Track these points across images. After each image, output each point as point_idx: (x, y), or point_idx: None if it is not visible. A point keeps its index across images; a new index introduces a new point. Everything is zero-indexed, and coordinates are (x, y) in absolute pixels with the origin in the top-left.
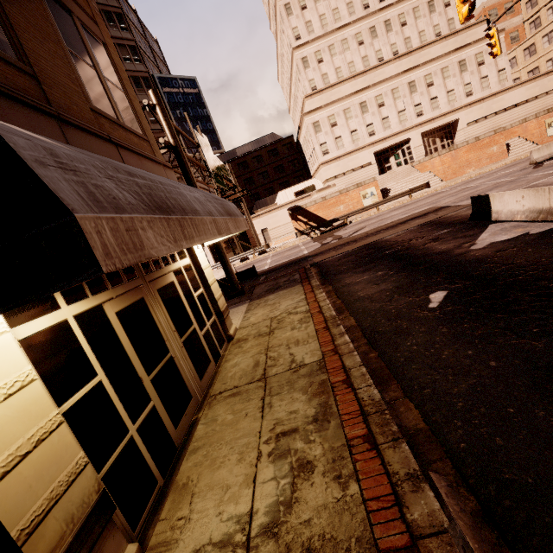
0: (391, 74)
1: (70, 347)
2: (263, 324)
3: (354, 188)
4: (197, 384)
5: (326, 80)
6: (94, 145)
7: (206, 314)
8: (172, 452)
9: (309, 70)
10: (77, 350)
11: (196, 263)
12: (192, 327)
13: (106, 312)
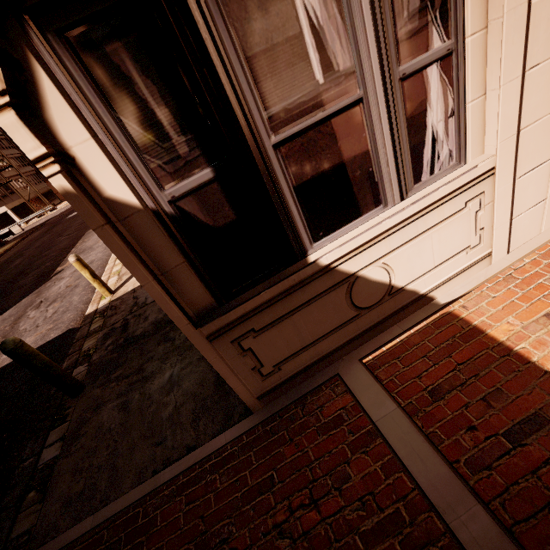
0: None
1: None
2: None
3: None
4: None
5: None
6: None
7: None
8: None
9: None
10: None
11: None
12: None
13: None
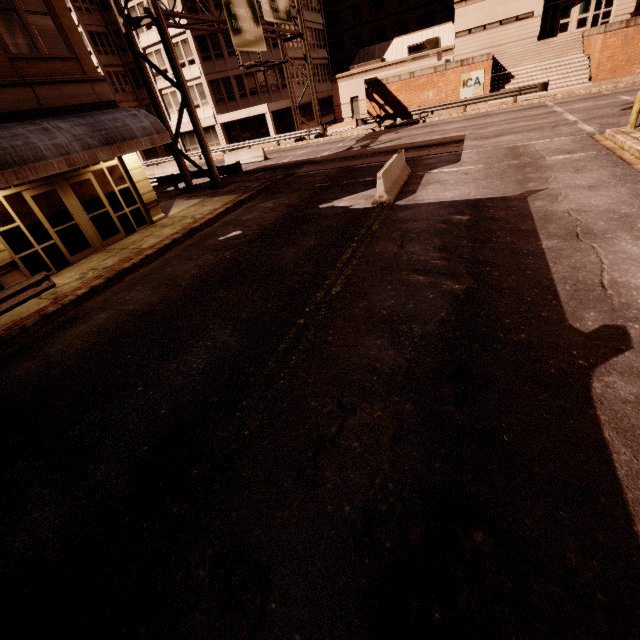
0: None
1: (1, 209)
2: (176, 219)
3: (456, 67)
4: (99, 242)
5: None
6: (9, 95)
7: (127, 203)
8: (66, 264)
9: None
10: (5, 211)
11: (124, 164)
12: (105, 210)
13: (24, 196)
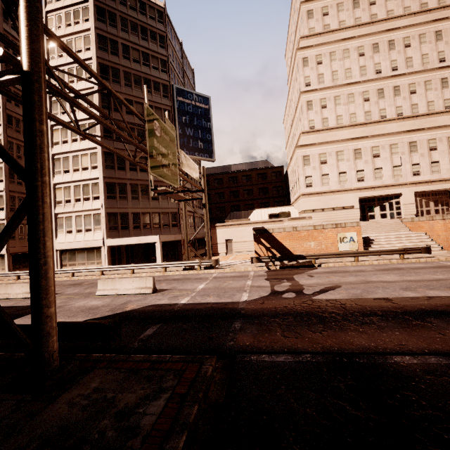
0: (392, 131)
1: None
2: None
3: (332, 227)
4: None
5: (325, 123)
6: None
7: None
8: None
9: (312, 112)
10: None
11: None
12: None
13: None
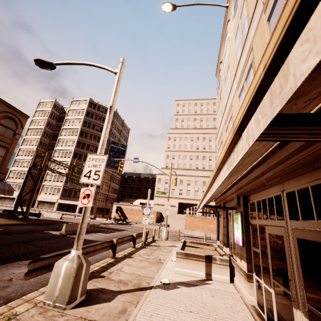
0: (198, 175)
1: None
2: None
3: None
4: None
5: (173, 165)
6: None
7: None
8: None
9: (168, 159)
10: None
11: None
12: None
13: None
